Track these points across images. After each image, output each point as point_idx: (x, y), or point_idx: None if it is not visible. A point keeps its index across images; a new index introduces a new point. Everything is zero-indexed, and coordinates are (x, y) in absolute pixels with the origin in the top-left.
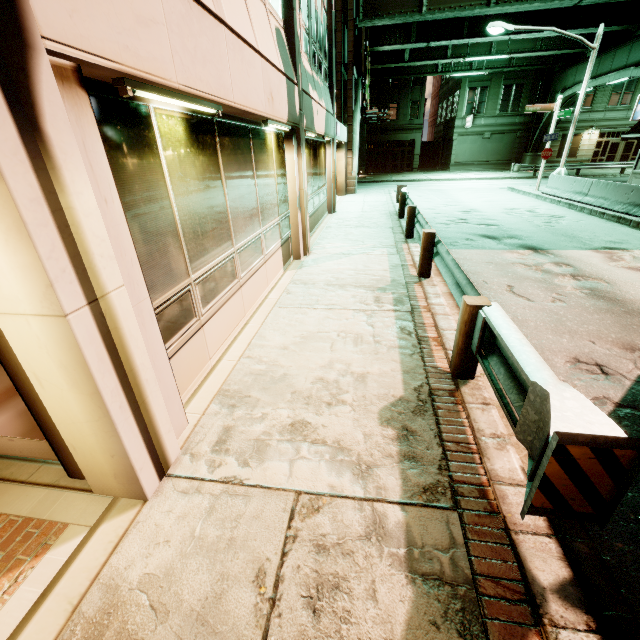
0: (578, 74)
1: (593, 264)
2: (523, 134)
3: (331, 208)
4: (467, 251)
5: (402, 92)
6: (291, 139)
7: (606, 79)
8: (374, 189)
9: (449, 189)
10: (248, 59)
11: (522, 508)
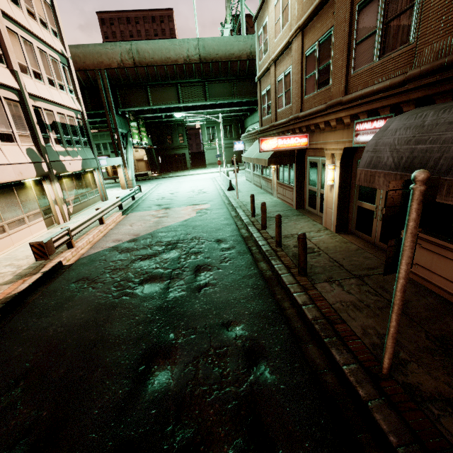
0: (249, 122)
1: (176, 212)
2: None
3: (103, 199)
4: (140, 212)
5: (172, 130)
6: (45, 180)
7: (254, 126)
8: (148, 184)
9: (187, 180)
10: (3, 169)
11: (36, 260)
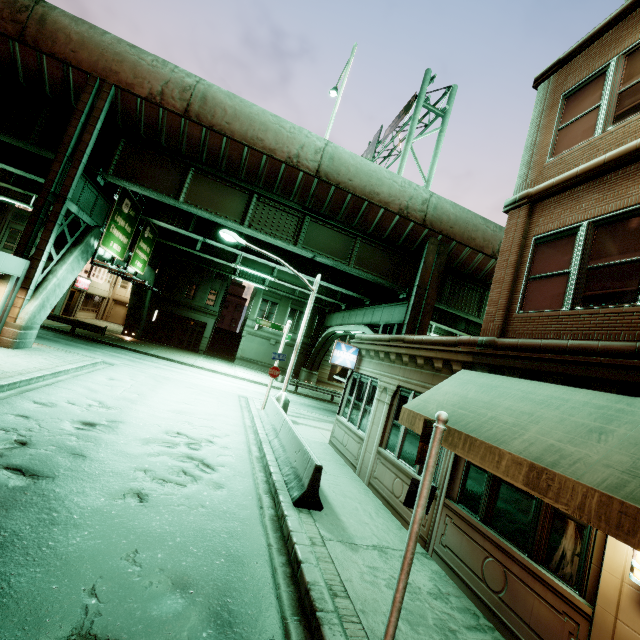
0: (338, 319)
1: None
2: (303, 351)
3: None
4: None
5: (204, 278)
6: None
7: (350, 328)
8: (73, 352)
9: (180, 381)
10: None
11: None
